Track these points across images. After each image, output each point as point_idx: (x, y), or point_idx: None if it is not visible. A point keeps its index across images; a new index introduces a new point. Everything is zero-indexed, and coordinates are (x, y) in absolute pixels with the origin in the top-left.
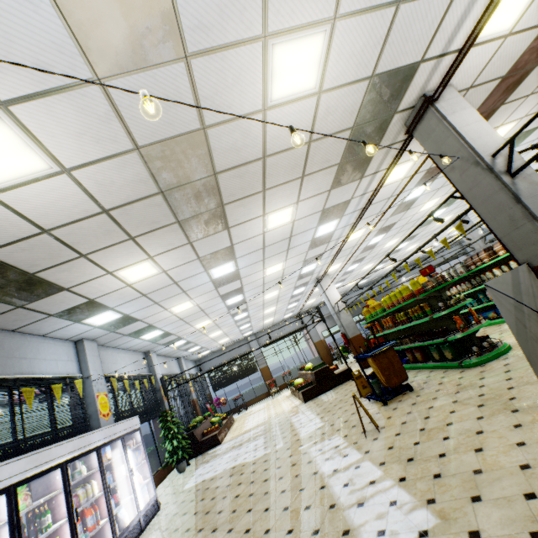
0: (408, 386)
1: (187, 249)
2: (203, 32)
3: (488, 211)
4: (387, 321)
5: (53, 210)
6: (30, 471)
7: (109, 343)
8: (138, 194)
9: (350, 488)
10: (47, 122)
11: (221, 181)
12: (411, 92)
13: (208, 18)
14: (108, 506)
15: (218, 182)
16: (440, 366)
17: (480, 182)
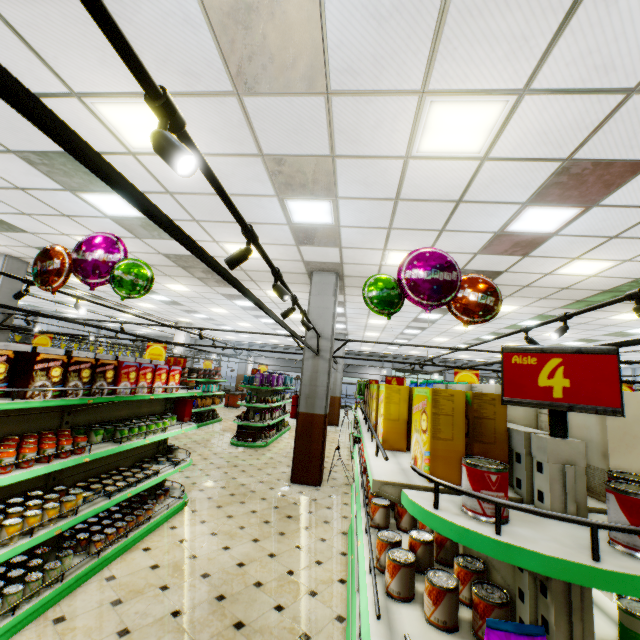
0: None
1: None
2: None
3: None
4: None
5: None
6: None
7: None
8: None
9: None
10: None
11: None
12: None
13: None
14: None
15: None
16: None
17: None
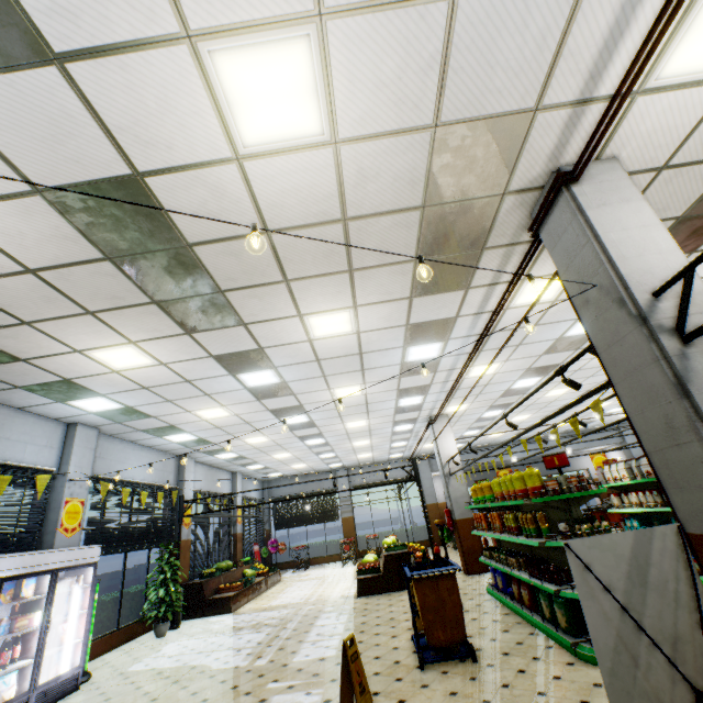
0: (471, 650)
1: (186, 341)
2: (67, 19)
3: (633, 395)
4: (495, 518)
5: None
6: None
7: (121, 435)
8: (72, 255)
9: None
10: None
11: (204, 257)
12: (530, 162)
13: None
14: None
15: (200, 258)
16: (548, 631)
17: (624, 338)
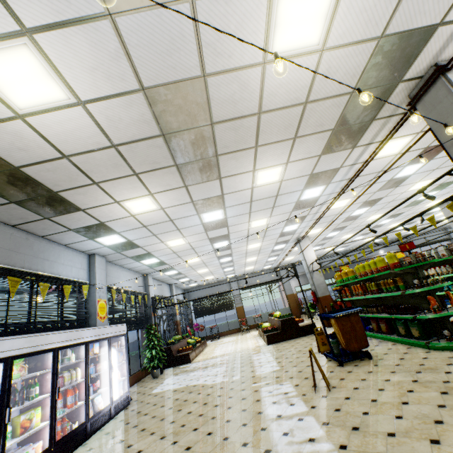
0: (368, 353)
1: (182, 191)
2: None
3: None
4: (357, 288)
5: (71, 138)
6: (27, 349)
7: (116, 261)
8: (142, 134)
9: (288, 439)
10: (65, 53)
11: (217, 132)
12: (422, 60)
13: None
14: (86, 391)
15: (214, 133)
16: (405, 341)
17: None
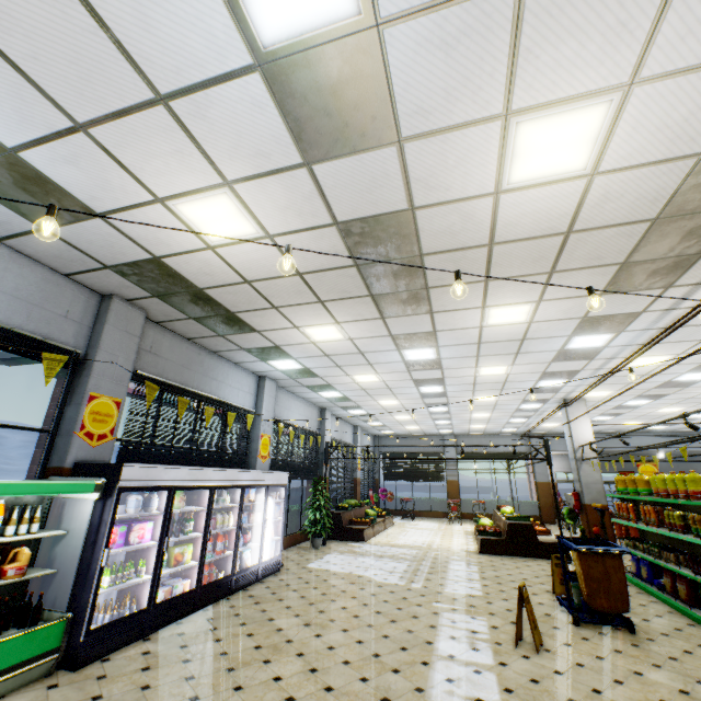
0: (628, 622)
1: (378, 323)
2: (421, 116)
3: None
4: (649, 512)
5: (255, 266)
6: (188, 481)
7: (288, 387)
8: (332, 264)
9: (450, 687)
10: (260, 197)
11: (427, 264)
12: None
13: (429, 103)
14: (236, 542)
15: (424, 264)
16: None
17: None
